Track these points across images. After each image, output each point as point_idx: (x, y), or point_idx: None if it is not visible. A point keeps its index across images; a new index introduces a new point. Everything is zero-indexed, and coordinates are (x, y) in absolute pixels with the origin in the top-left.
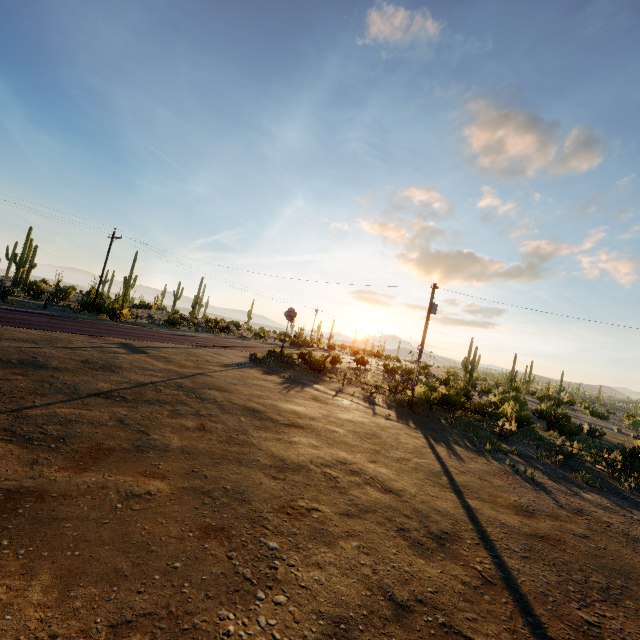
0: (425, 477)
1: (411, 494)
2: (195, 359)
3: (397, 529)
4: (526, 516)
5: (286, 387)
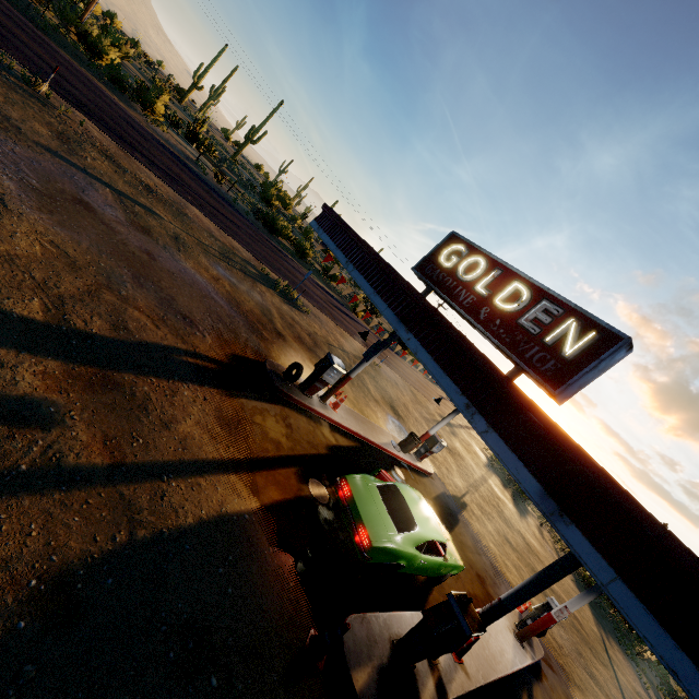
0: (595, 637)
1: (591, 639)
2: (471, 450)
3: (589, 647)
4: (636, 693)
5: (519, 512)
